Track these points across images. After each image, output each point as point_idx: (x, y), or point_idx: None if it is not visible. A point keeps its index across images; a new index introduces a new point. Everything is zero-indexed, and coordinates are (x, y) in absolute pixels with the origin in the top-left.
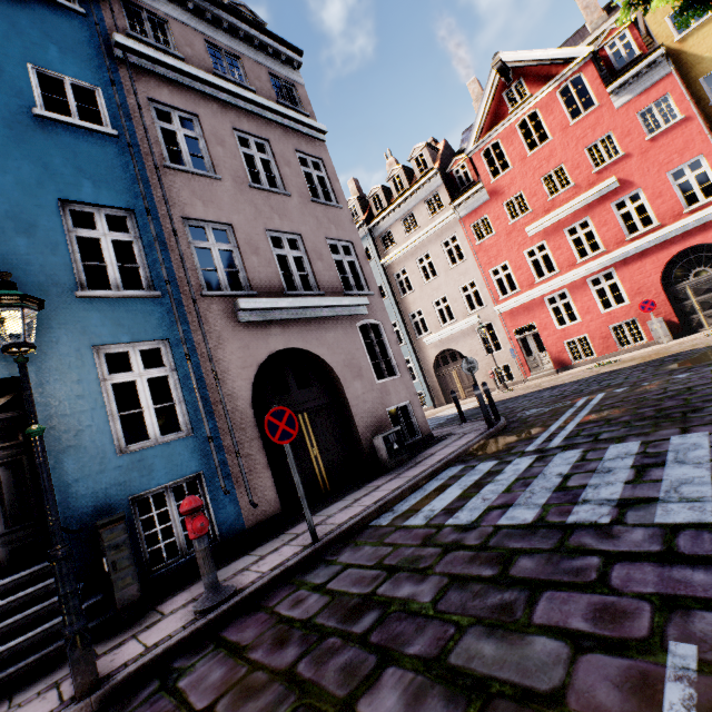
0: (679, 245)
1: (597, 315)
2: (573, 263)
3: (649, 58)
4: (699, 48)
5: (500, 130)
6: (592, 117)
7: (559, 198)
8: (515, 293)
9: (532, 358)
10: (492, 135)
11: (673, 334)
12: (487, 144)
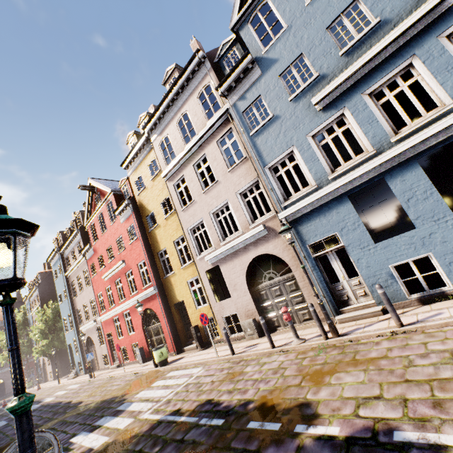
0: (144, 305)
1: (128, 336)
2: (119, 301)
3: (124, 203)
4: (144, 201)
5: (93, 217)
6: (116, 224)
7: (112, 263)
8: (104, 311)
9: (115, 353)
10: (92, 219)
11: (148, 357)
12: (91, 222)
